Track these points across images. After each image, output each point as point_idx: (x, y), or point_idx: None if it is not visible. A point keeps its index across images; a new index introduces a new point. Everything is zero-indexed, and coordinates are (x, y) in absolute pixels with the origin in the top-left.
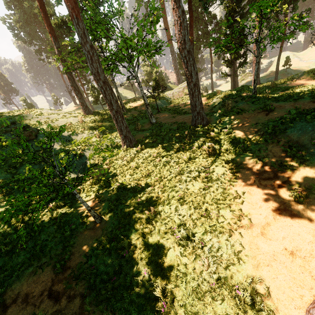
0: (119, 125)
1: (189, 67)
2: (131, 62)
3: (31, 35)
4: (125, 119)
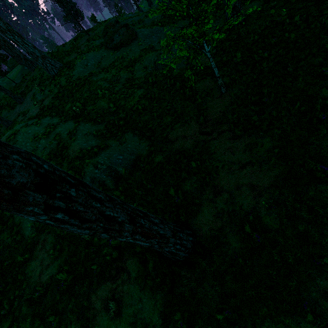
0: None
1: None
2: None
3: None
4: None
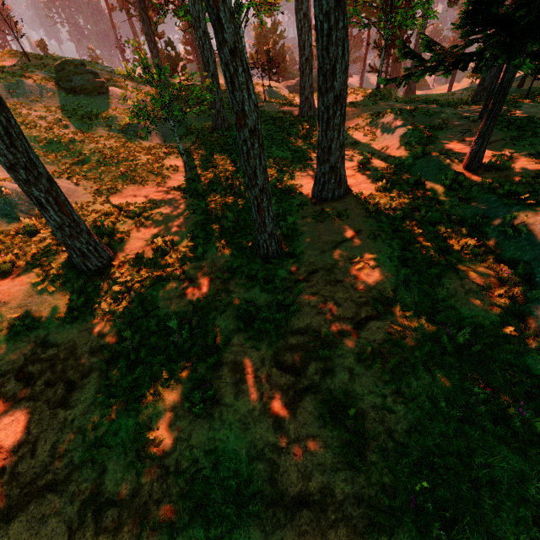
0: (213, 95)
1: (303, 35)
2: (238, 14)
3: None
4: None
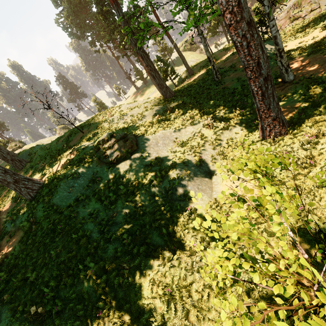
0: (266, 103)
1: None
2: None
3: (82, 27)
4: (230, 89)
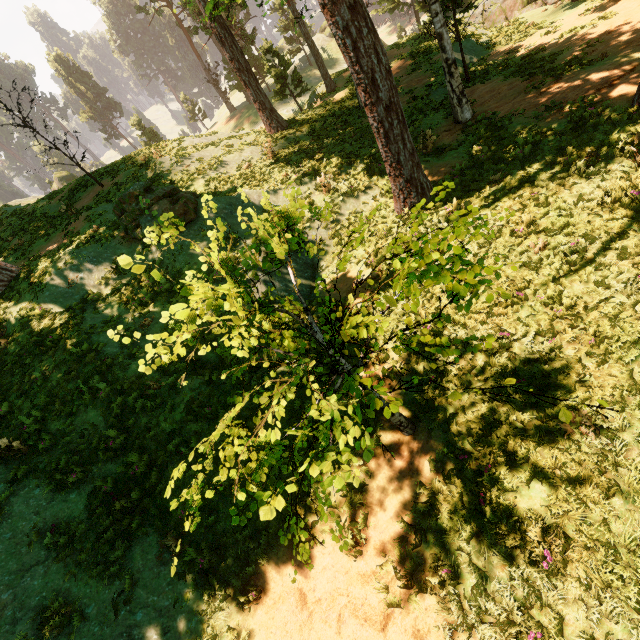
0: (393, 151)
1: None
2: None
3: None
4: None
